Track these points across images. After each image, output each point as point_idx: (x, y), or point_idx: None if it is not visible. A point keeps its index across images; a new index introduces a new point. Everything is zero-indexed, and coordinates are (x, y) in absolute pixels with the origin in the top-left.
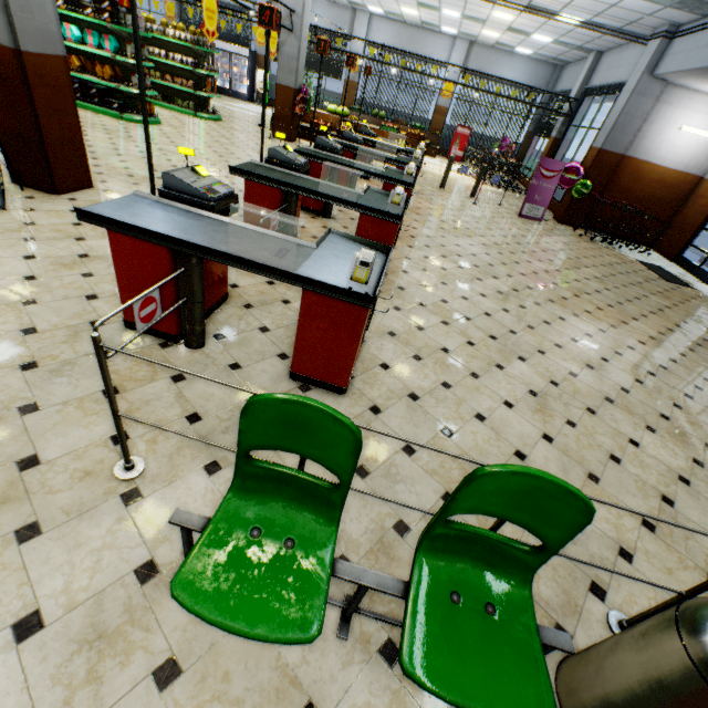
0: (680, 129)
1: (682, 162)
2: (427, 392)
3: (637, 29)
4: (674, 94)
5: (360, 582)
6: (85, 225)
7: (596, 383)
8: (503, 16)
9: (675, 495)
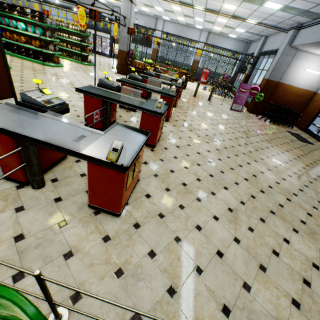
0: (305, 70)
1: (306, 85)
2: (170, 211)
3: (283, 25)
4: (301, 54)
5: None
6: None
7: (266, 201)
8: (222, 20)
9: (311, 277)
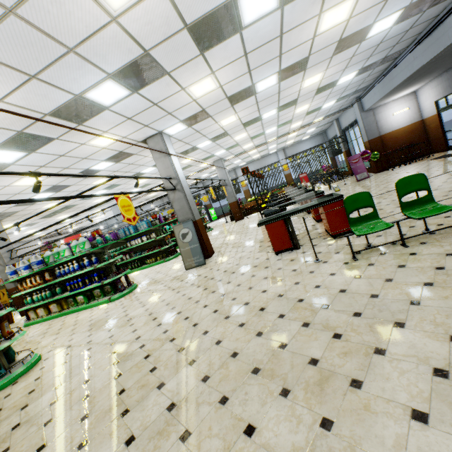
0: (393, 115)
1: (406, 122)
2: None
3: (345, 106)
4: (378, 109)
5: (395, 221)
6: (228, 256)
7: (441, 191)
8: (292, 135)
9: None
